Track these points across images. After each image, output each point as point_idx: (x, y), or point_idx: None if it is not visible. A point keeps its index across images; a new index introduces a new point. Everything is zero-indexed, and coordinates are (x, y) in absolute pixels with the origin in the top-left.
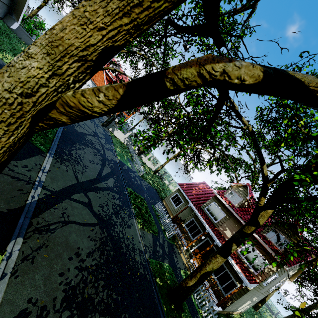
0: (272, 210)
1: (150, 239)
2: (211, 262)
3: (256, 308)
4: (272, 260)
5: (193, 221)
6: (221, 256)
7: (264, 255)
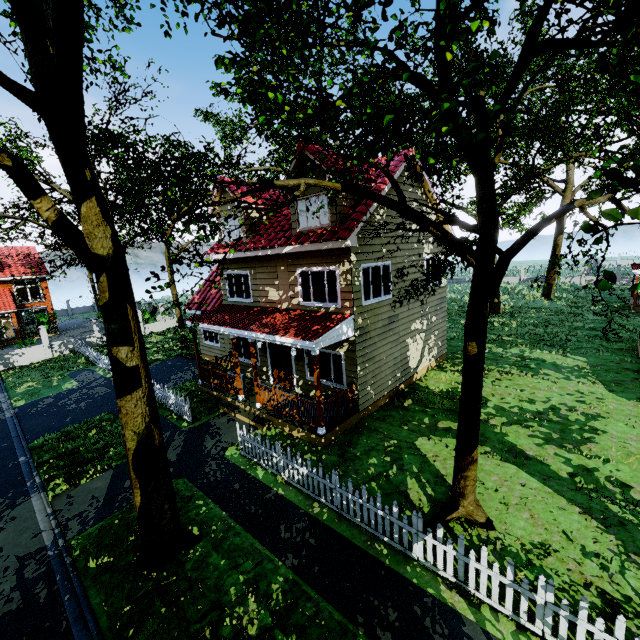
0: (86, 202)
1: (101, 486)
2: (123, 426)
3: (497, 310)
4: (334, 256)
5: (238, 338)
6: (120, 397)
7: (323, 262)
